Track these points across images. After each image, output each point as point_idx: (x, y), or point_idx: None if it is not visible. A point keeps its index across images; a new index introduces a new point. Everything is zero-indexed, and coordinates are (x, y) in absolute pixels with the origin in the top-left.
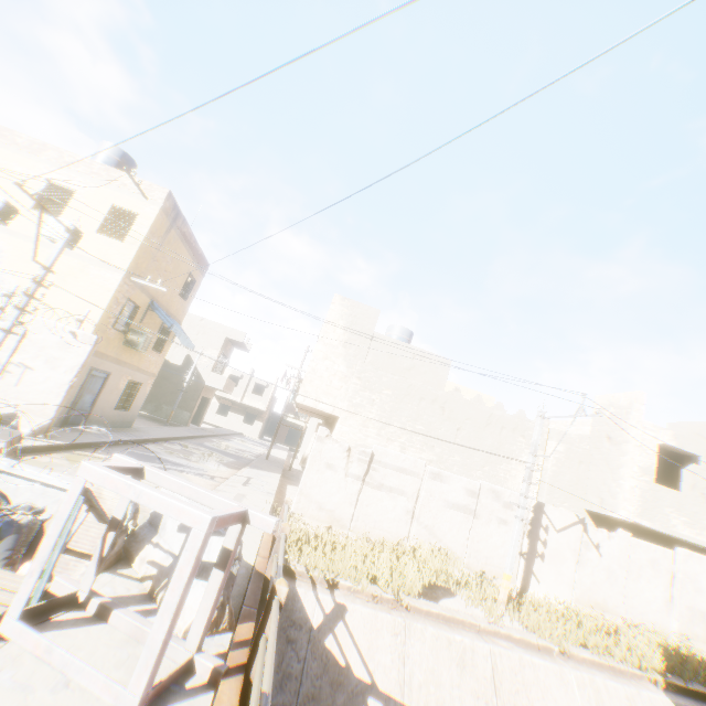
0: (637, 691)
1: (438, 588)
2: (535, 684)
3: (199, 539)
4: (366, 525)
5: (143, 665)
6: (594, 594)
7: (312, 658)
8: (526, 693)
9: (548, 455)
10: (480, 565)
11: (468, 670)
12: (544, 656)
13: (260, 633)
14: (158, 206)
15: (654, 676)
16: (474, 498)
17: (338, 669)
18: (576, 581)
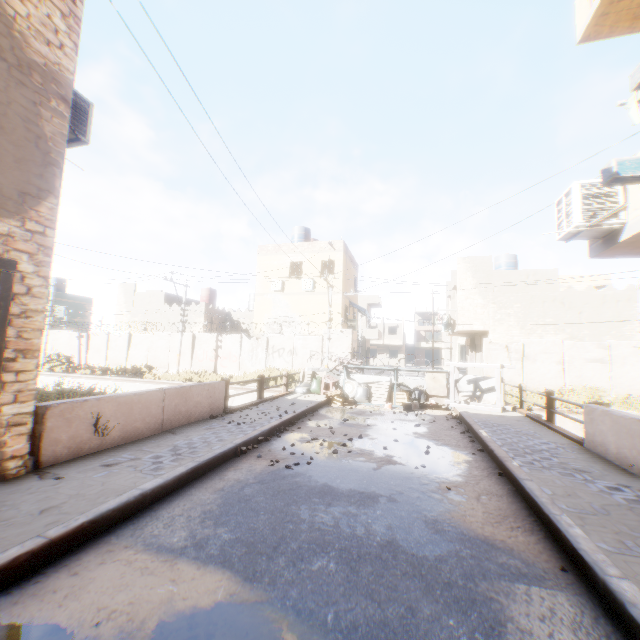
0: None
1: None
2: None
3: (498, 371)
4: (533, 385)
5: (497, 402)
6: None
7: None
8: None
9: None
10: (624, 391)
11: None
12: None
13: (521, 399)
14: (341, 252)
15: None
16: (605, 352)
17: None
18: None
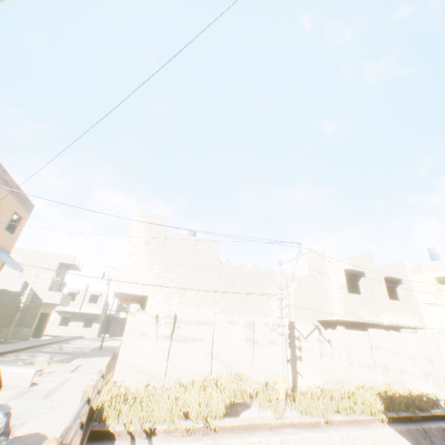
0: (375, 431)
1: (238, 405)
2: None
3: None
4: (178, 373)
5: None
6: (335, 374)
7: None
8: None
9: (290, 291)
10: (264, 377)
11: None
12: (317, 430)
13: None
14: None
15: (381, 416)
16: (251, 329)
17: None
18: (323, 369)
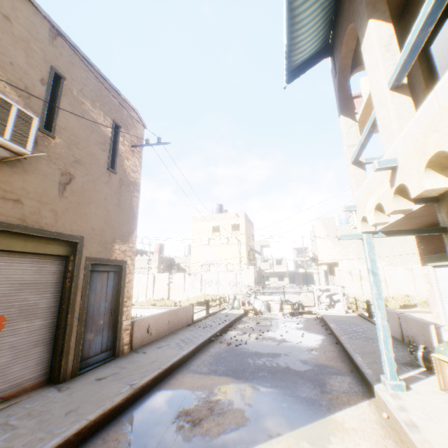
0: None
1: (407, 307)
2: None
3: (340, 289)
4: (369, 295)
5: (342, 308)
6: None
7: None
8: None
9: None
10: (424, 296)
11: None
12: None
13: (356, 305)
14: (243, 218)
15: None
16: (409, 272)
17: None
18: None
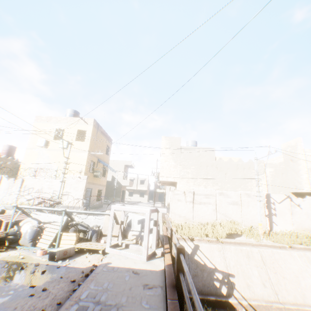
0: None
1: (233, 235)
2: (280, 259)
3: (148, 215)
4: (199, 219)
5: (144, 249)
6: (303, 225)
7: (191, 263)
8: (277, 263)
9: (267, 174)
10: (249, 224)
11: (251, 258)
12: (282, 249)
13: (171, 242)
14: (92, 125)
15: None
16: (239, 198)
17: (201, 265)
18: (293, 222)
